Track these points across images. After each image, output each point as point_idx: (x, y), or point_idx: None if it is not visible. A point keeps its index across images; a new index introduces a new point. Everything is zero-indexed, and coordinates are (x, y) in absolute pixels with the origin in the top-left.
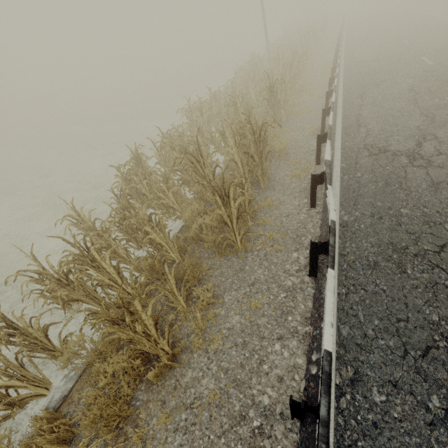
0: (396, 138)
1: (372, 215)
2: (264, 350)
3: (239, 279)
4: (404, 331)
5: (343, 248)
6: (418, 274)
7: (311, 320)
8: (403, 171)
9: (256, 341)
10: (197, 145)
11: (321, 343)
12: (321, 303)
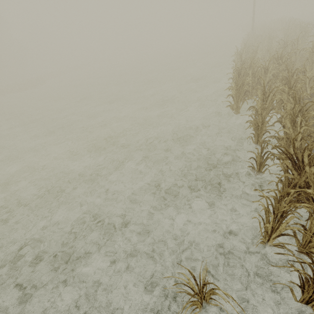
0: None
1: None
2: None
3: None
4: None
5: None
6: None
7: None
8: None
9: None
10: None
11: None
12: None
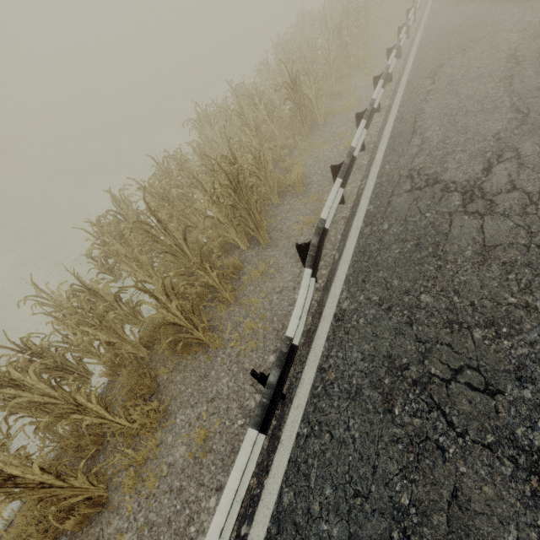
0: (458, 156)
1: (379, 303)
2: (198, 503)
3: (200, 390)
4: (357, 514)
5: (326, 357)
6: (408, 417)
7: (258, 469)
8: (448, 221)
9: (193, 489)
10: (148, 209)
11: (256, 511)
12: (275, 446)
